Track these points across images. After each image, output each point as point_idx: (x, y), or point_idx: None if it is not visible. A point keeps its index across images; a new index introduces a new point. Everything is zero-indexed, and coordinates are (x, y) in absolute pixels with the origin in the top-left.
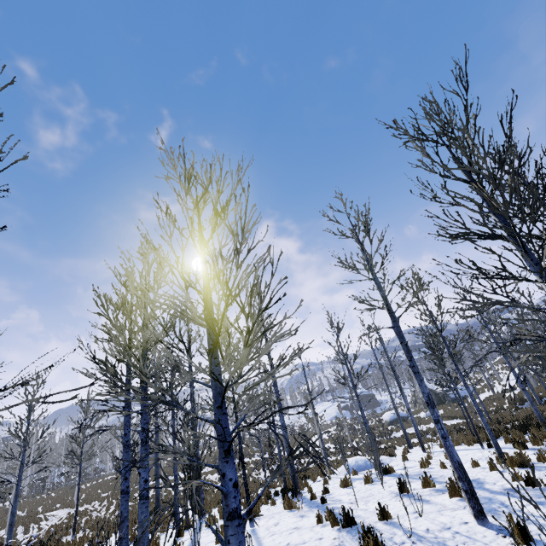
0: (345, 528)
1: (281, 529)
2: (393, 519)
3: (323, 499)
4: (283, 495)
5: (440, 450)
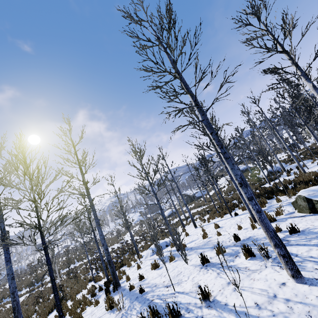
0: None
1: None
2: (214, 298)
3: (141, 289)
4: (106, 292)
5: (205, 224)
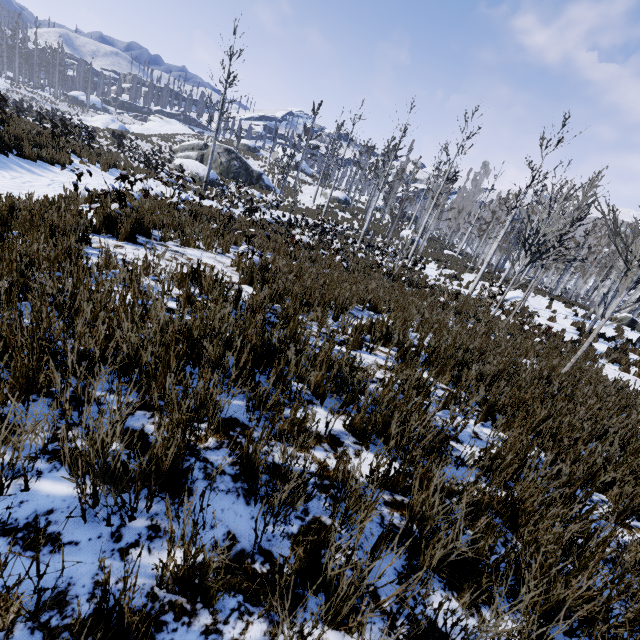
0: None
1: None
2: None
3: None
4: None
5: None
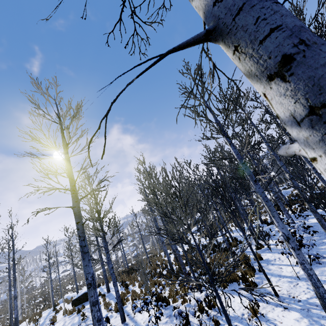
0: None
1: None
2: None
3: None
4: None
5: None
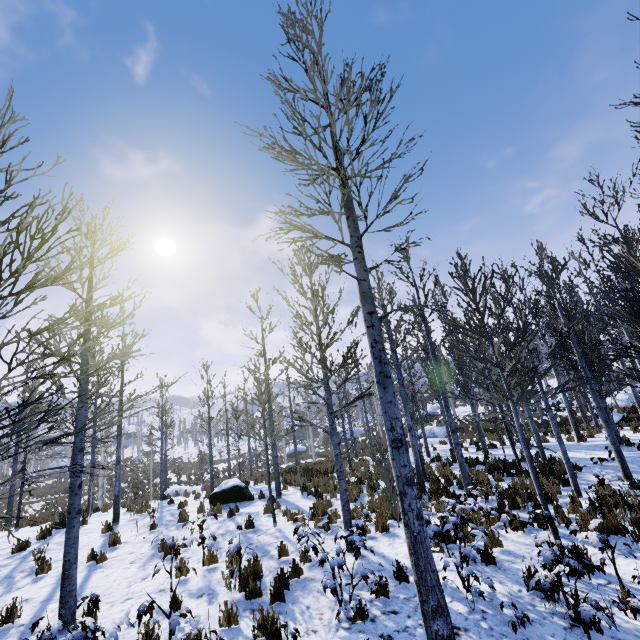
0: (57, 529)
1: (28, 531)
2: (88, 524)
3: (86, 515)
4: None
5: None
